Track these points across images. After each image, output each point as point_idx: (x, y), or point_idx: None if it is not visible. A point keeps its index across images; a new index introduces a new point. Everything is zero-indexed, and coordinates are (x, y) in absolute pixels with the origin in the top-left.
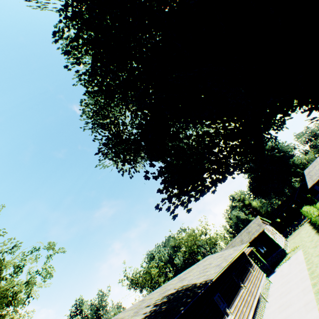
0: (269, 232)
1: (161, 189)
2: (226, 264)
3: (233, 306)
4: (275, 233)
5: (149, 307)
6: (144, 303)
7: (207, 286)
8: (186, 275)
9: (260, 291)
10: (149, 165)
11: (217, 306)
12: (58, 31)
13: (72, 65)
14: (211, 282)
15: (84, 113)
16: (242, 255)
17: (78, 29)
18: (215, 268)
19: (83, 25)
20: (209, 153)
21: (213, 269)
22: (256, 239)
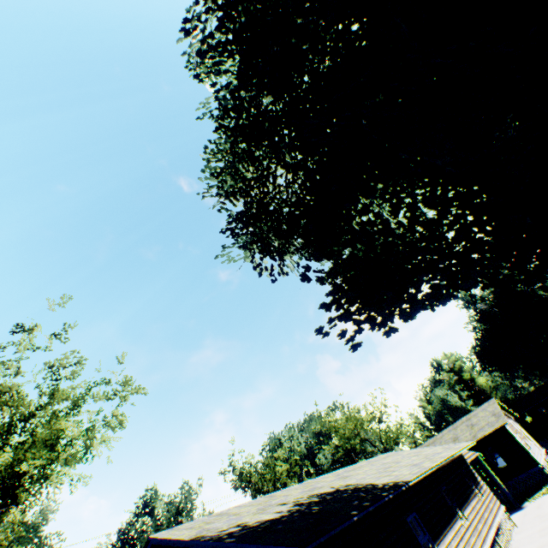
0: (515, 431)
1: (328, 303)
2: (433, 465)
3: (442, 544)
4: (527, 437)
5: (286, 505)
6: (275, 500)
7: (398, 491)
8: (350, 472)
9: (495, 534)
10: (314, 255)
11: (412, 535)
12: (191, 18)
13: (205, 73)
14: (405, 485)
15: (209, 168)
16: (459, 462)
17: (229, 4)
18: (409, 468)
19: (236, 2)
20: (436, 236)
21: (406, 469)
22: (488, 439)
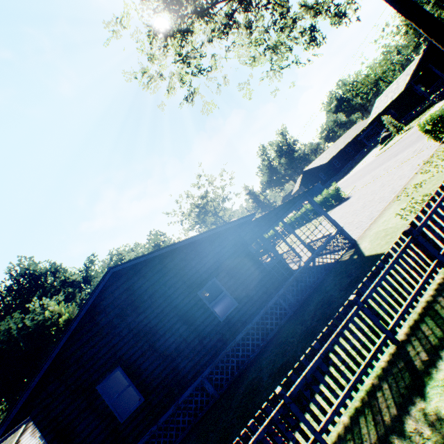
0: None
1: None
2: None
3: None
4: None
5: None
6: None
7: None
8: None
9: None
10: None
11: None
12: None
13: None
14: None
15: None
16: None
17: None
18: None
19: None
20: None
21: None
22: None
